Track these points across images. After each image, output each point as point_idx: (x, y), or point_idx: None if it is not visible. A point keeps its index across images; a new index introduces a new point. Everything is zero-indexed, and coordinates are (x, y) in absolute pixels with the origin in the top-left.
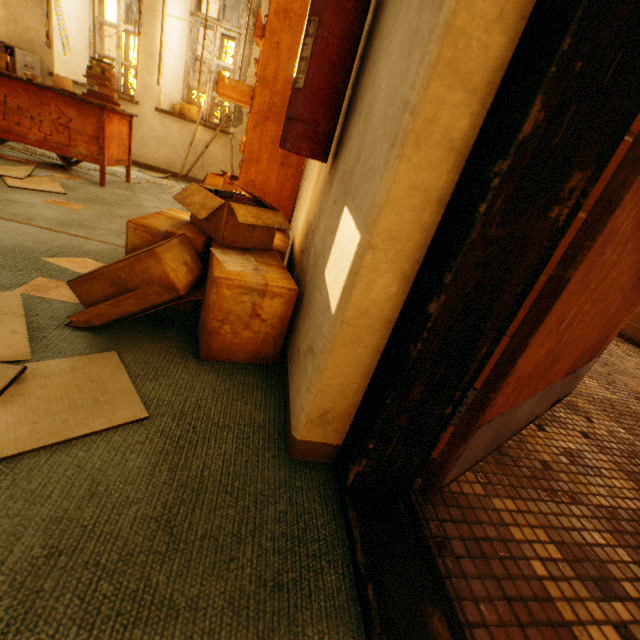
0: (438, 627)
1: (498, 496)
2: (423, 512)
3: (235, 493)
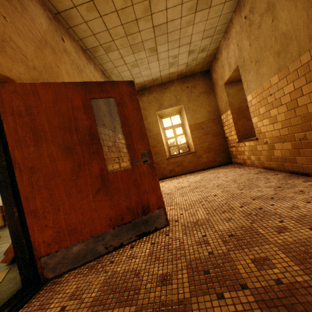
0: (6, 310)
1: (76, 278)
2: (44, 288)
3: (2, 294)
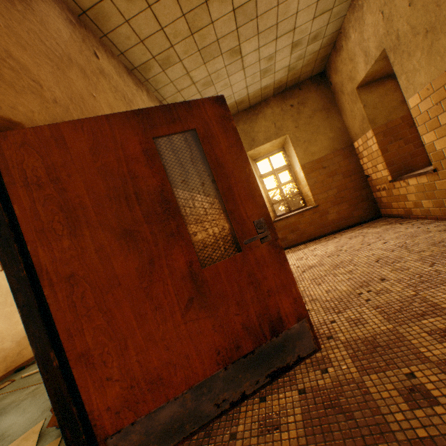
0: None
1: None
2: None
3: None
